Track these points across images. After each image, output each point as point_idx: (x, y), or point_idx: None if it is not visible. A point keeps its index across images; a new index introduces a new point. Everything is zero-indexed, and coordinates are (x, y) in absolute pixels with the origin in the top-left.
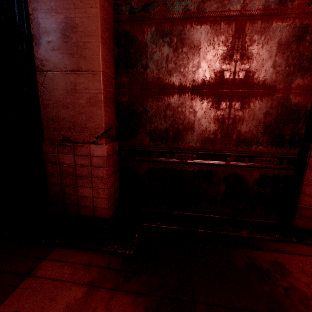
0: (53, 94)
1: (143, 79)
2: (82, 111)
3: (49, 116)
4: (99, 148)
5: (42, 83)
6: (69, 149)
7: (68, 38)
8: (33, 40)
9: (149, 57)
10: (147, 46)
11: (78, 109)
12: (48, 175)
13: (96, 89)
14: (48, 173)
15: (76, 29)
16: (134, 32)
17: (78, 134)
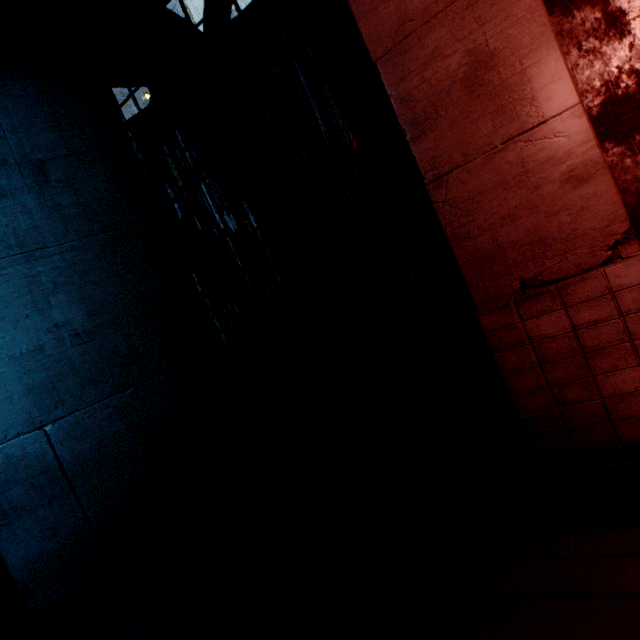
0: (473, 208)
1: (637, 85)
2: (554, 208)
3: (475, 254)
4: (631, 266)
5: (443, 199)
6: (547, 301)
7: (479, 87)
8: (407, 133)
9: (637, 30)
10: (622, 14)
11: (544, 209)
12: (506, 376)
13: (578, 145)
14: (507, 373)
15: (495, 61)
16: (576, 8)
17: (557, 260)
